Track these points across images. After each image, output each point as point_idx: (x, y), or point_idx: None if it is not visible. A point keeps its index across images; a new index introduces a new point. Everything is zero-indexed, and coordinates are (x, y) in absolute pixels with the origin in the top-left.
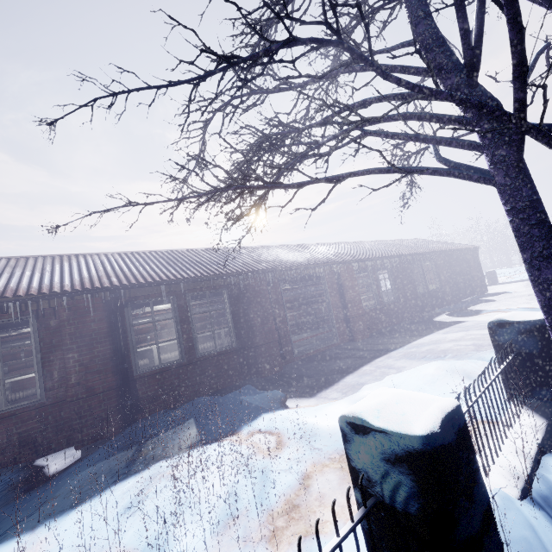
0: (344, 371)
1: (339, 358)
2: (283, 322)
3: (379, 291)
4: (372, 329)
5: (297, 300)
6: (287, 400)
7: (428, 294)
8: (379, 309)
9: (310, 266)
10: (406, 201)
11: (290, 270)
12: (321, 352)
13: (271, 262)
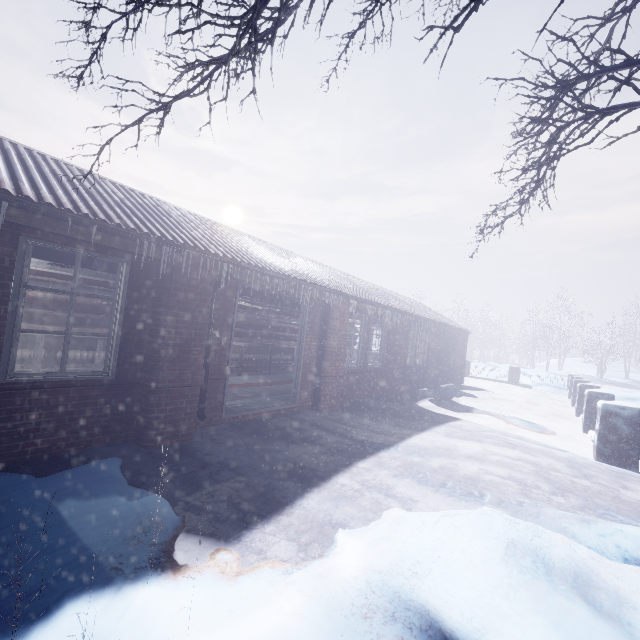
0: (304, 476)
1: (295, 439)
2: (221, 355)
3: (367, 348)
4: (343, 397)
5: (253, 327)
6: (172, 539)
7: (413, 369)
8: (360, 372)
9: (294, 280)
10: (503, 220)
11: (262, 274)
12: (267, 417)
13: (234, 250)
